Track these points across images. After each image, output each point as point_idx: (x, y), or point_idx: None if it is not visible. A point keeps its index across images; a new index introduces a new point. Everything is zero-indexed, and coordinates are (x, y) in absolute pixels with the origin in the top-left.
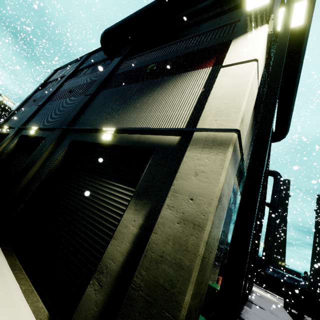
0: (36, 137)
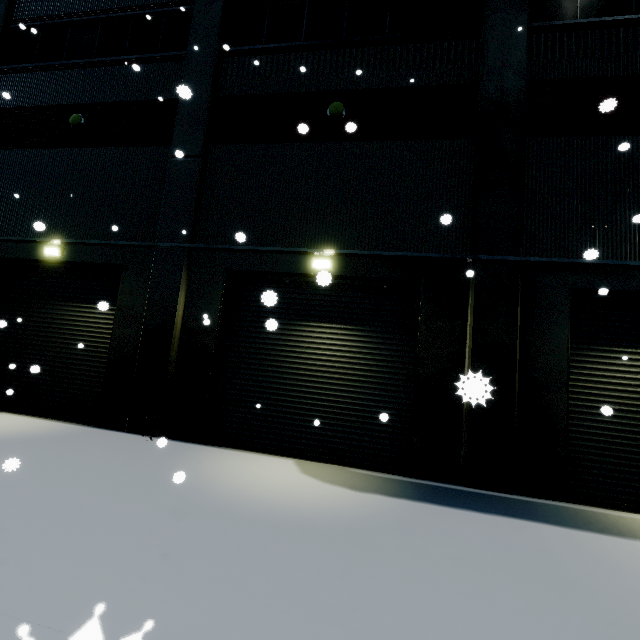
0: (341, 276)
